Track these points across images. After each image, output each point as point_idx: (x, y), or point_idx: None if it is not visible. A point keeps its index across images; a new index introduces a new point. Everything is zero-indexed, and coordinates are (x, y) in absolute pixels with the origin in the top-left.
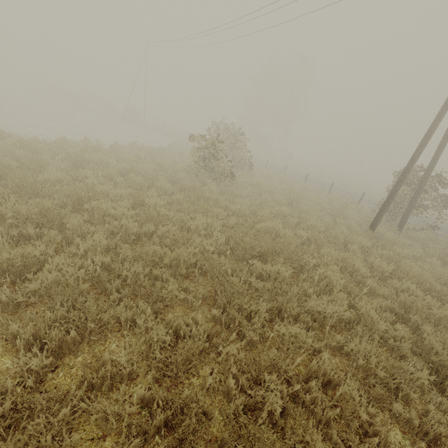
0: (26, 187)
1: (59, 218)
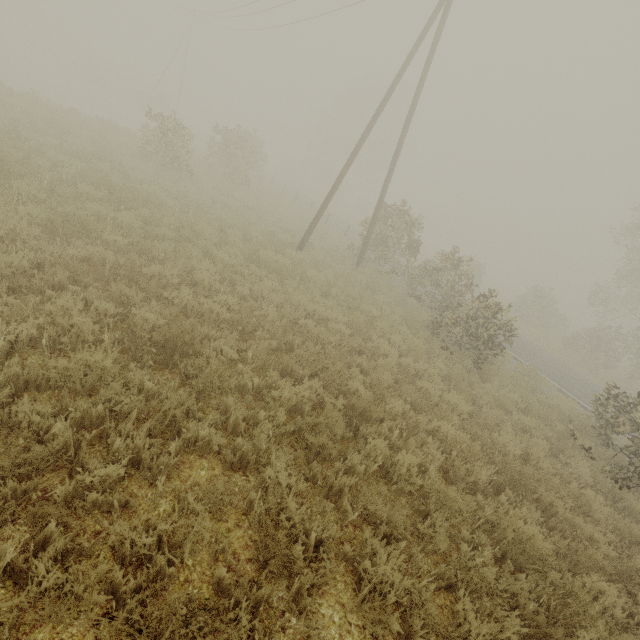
0: None
1: None
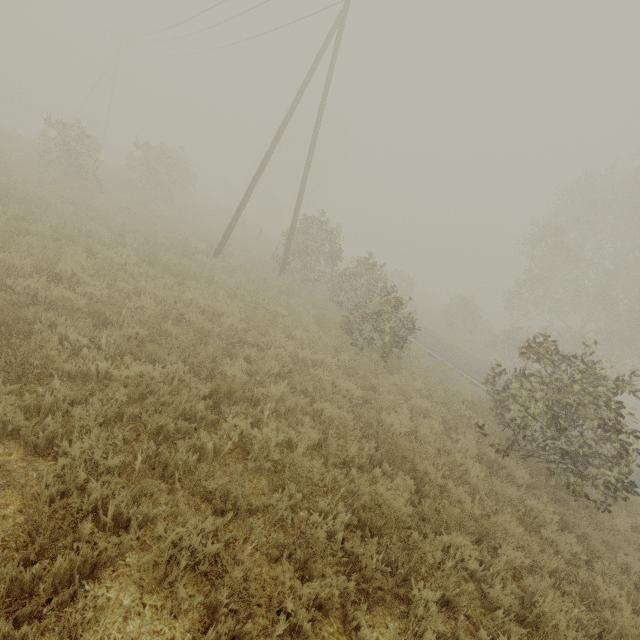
0: None
1: None
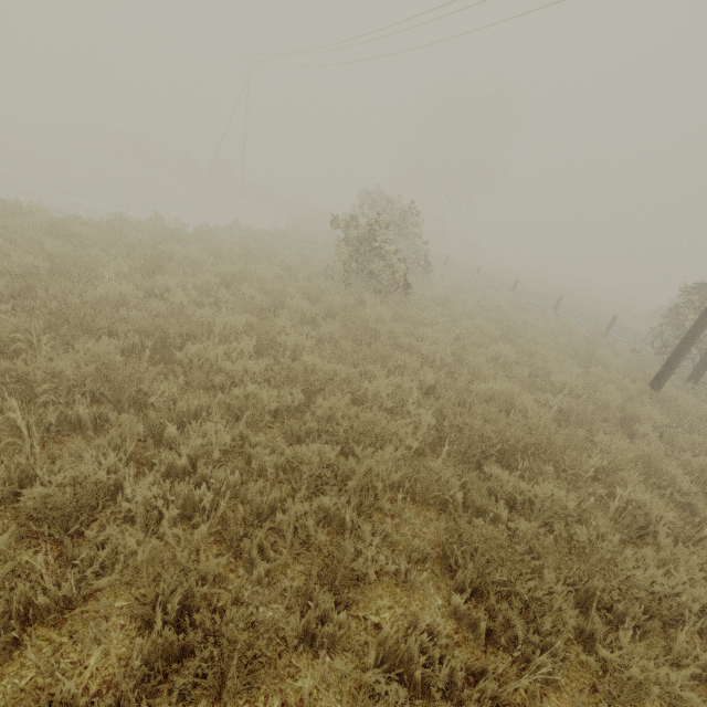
0: (68, 315)
1: (134, 383)
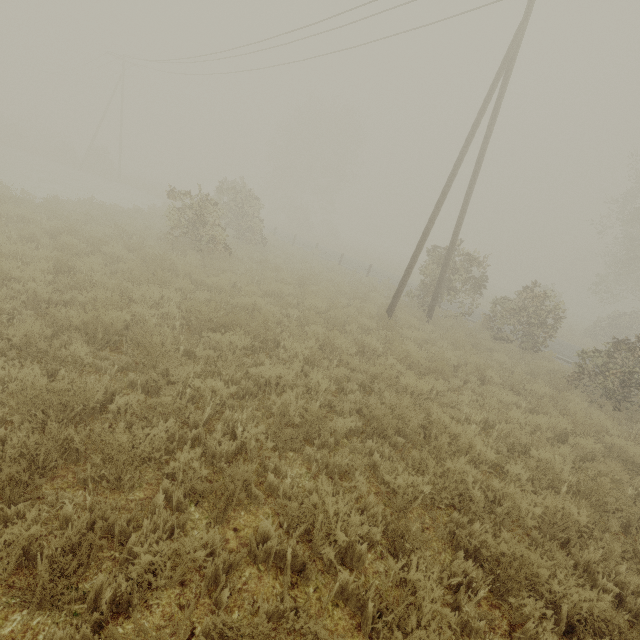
0: None
1: None
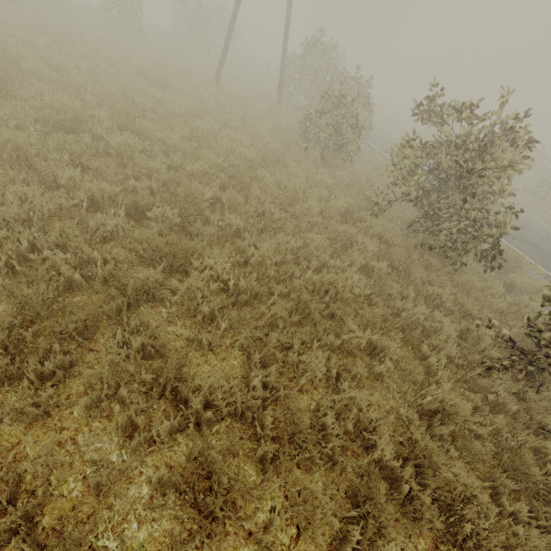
0: None
1: None
